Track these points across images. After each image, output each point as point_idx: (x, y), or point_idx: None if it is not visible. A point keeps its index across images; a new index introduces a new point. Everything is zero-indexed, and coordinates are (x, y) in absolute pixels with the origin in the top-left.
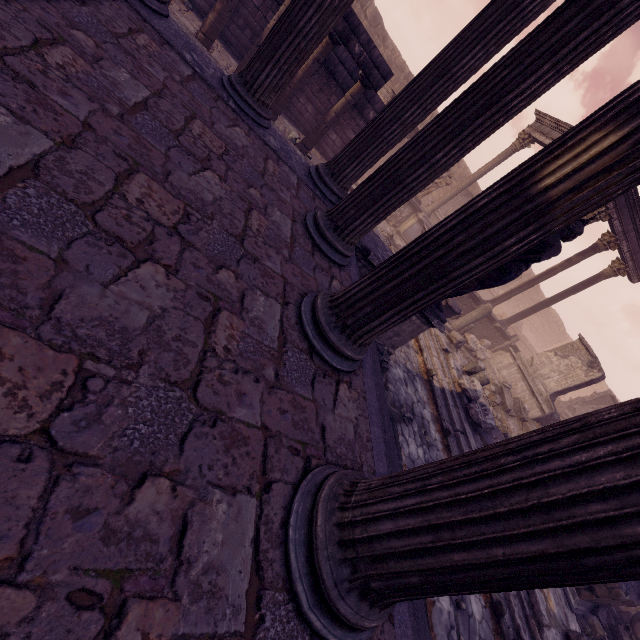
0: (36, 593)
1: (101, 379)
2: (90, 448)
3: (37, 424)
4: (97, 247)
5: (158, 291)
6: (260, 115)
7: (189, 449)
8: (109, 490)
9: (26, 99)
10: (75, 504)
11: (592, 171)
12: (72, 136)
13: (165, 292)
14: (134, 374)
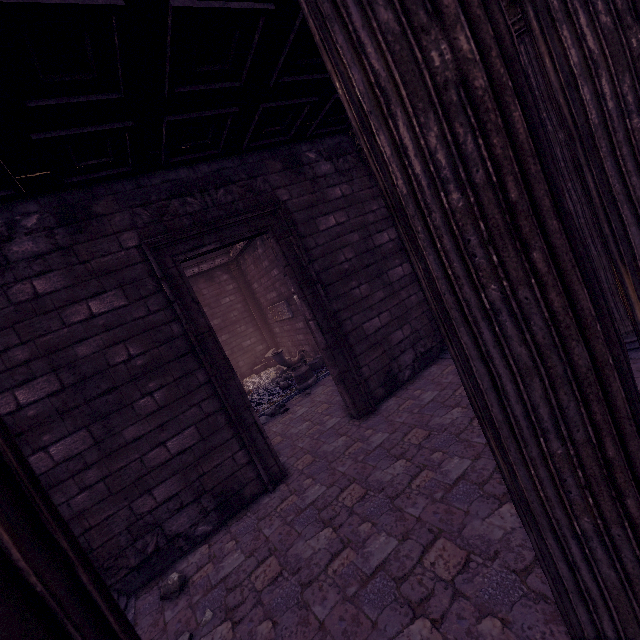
0: (443, 637)
1: (475, 563)
2: (467, 592)
3: (451, 576)
4: (482, 501)
5: (511, 518)
6: (632, 342)
7: (516, 611)
8: (471, 613)
9: (464, 448)
10: (458, 612)
11: (632, 291)
12: (479, 453)
13: (515, 518)
14: (490, 562)
